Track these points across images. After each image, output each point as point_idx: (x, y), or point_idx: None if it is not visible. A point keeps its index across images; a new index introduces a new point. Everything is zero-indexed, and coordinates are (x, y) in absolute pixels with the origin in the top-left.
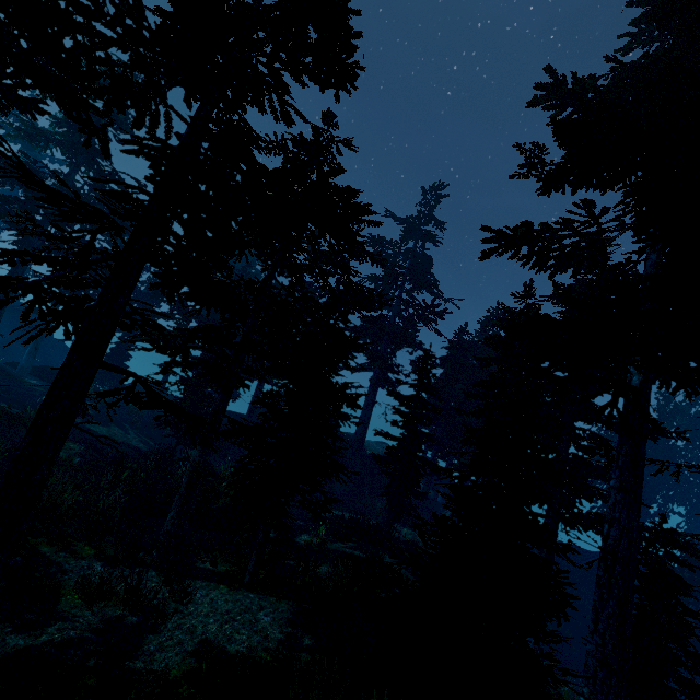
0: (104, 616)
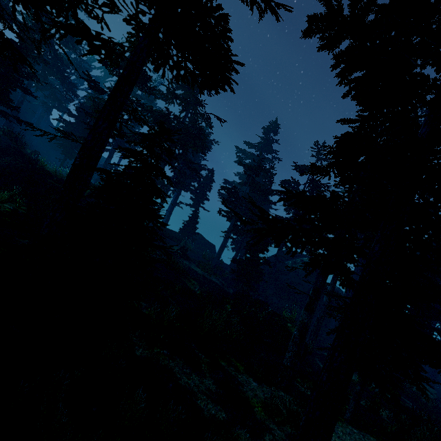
0: (284, 432)
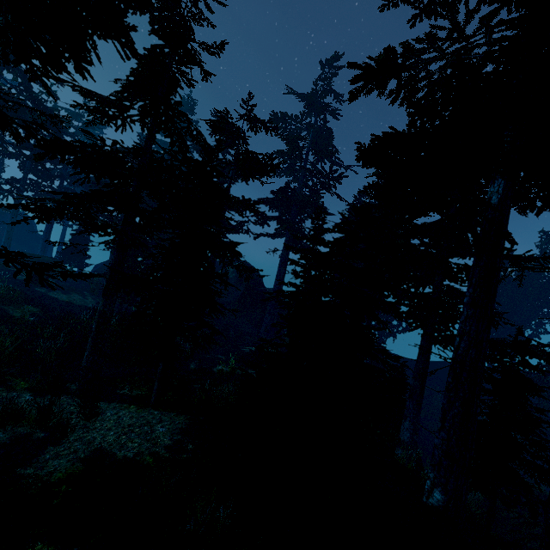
0: (15, 434)
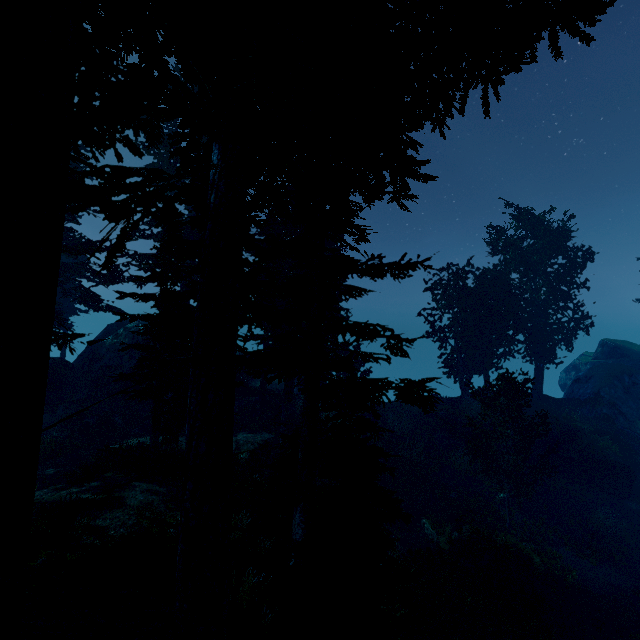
0: None
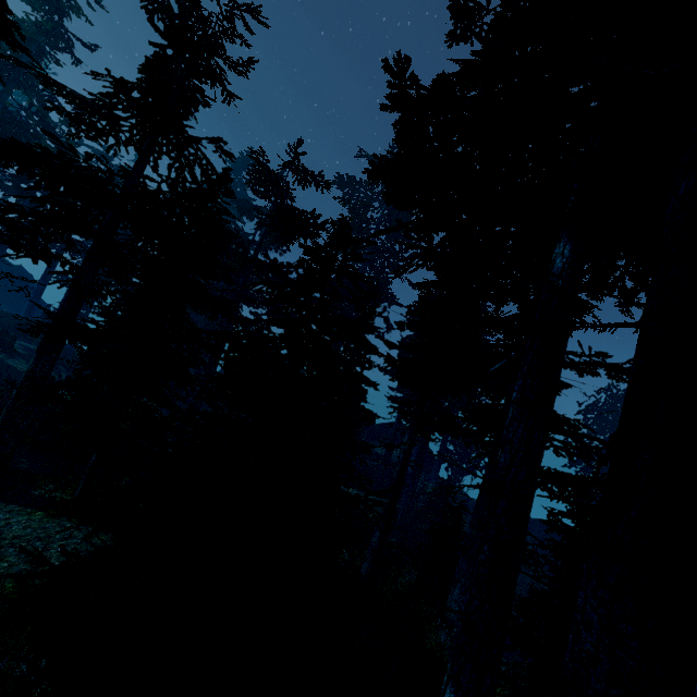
0: None
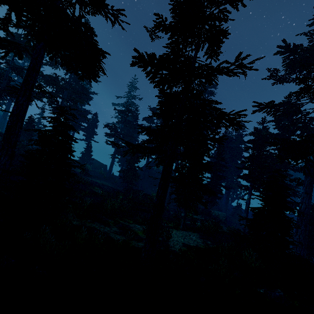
0: None
